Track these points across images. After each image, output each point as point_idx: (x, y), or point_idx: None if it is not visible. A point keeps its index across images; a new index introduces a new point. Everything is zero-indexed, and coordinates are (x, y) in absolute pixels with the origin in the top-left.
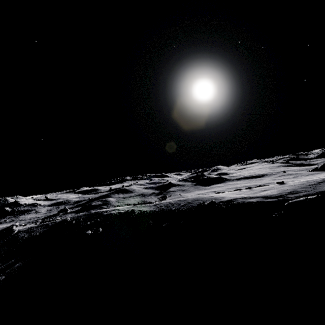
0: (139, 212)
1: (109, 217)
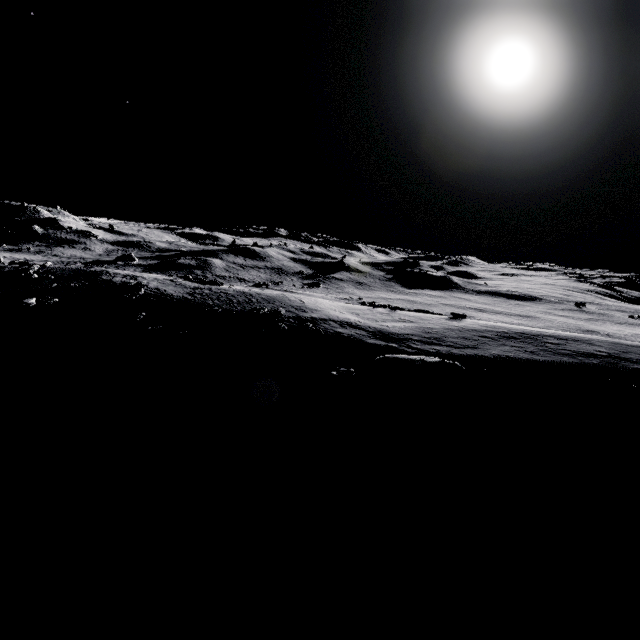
0: (152, 292)
1: (99, 285)
